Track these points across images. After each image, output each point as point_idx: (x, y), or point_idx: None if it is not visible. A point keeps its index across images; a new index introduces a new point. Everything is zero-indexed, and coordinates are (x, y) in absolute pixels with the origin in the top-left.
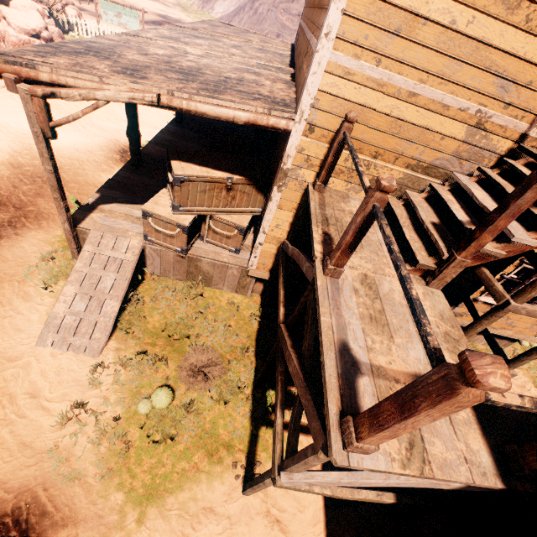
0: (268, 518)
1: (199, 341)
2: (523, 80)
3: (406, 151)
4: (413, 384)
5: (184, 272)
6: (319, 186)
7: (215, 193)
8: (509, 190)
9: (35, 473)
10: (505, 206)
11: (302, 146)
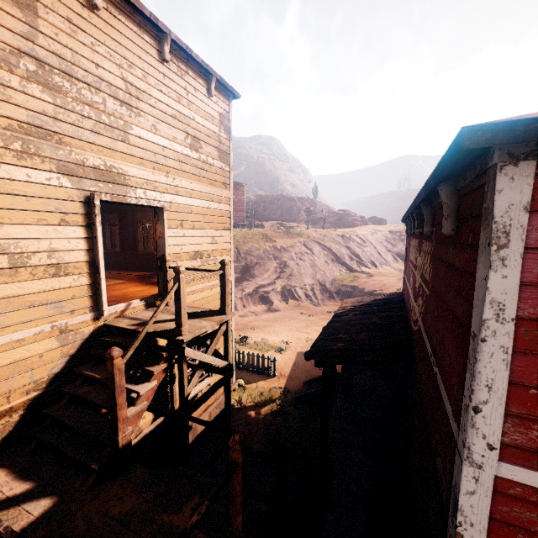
0: None
1: None
2: (67, 297)
3: (13, 386)
4: None
5: None
6: None
7: None
8: None
9: None
10: (112, 391)
11: None
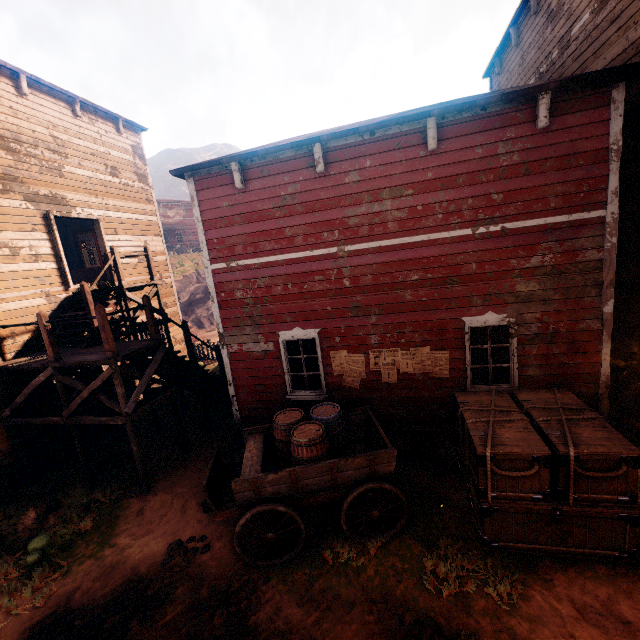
0: (169, 480)
1: (16, 529)
2: (46, 275)
3: (27, 321)
4: (99, 324)
5: None
6: None
7: None
8: None
9: (10, 635)
10: (87, 303)
11: None
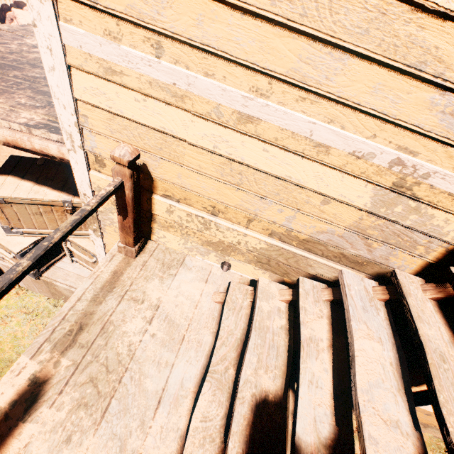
0: None
1: None
2: None
3: (262, 212)
4: None
5: (47, 291)
6: (122, 248)
7: (56, 215)
8: (445, 386)
9: None
10: None
11: (98, 184)
